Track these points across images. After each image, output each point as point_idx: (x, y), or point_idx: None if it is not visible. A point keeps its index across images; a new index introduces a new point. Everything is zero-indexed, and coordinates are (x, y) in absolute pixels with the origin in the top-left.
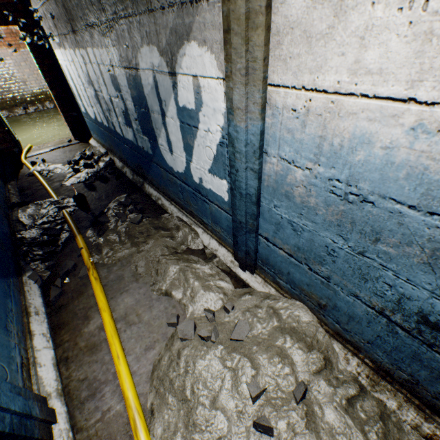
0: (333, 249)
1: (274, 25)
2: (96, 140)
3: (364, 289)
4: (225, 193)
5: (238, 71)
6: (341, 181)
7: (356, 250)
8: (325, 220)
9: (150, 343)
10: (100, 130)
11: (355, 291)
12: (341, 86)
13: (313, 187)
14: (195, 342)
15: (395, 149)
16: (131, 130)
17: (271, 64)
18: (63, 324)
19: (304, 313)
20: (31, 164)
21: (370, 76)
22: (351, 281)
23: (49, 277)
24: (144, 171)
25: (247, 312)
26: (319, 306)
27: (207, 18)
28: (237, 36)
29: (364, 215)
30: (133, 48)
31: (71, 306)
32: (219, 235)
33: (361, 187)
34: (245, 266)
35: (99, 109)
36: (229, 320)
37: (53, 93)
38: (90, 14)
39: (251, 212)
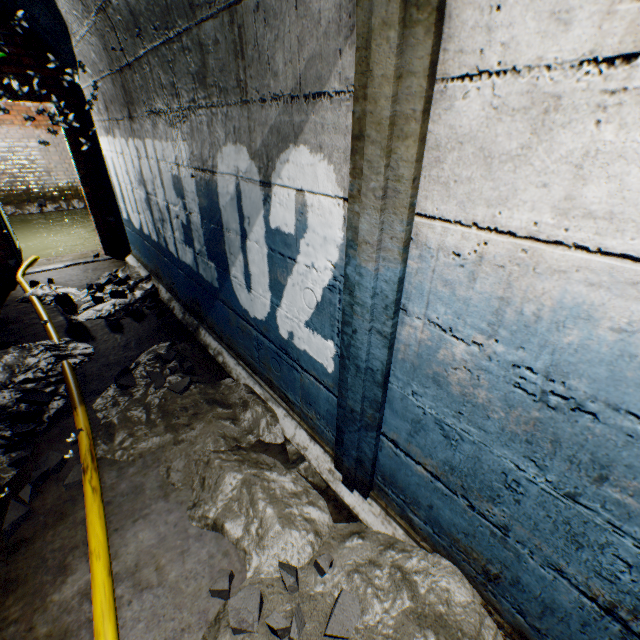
0: (516, 480)
1: (432, 136)
2: (136, 258)
3: (576, 561)
4: (329, 360)
5: (372, 191)
6: (535, 371)
7: (561, 489)
8: (504, 429)
9: (173, 633)
10: (144, 245)
11: (557, 562)
12: (540, 229)
13: (485, 373)
14: (260, 638)
15: (638, 334)
16: (191, 251)
17: (423, 186)
18: (15, 581)
19: (458, 585)
20: (30, 285)
21: (592, 221)
22: (550, 542)
23: (11, 480)
24: (201, 310)
25: (356, 573)
26: (485, 576)
27: (327, 118)
28: (374, 145)
29: (578, 432)
30: (212, 145)
31: (39, 544)
32: (312, 423)
33: (572, 385)
34: (353, 482)
35: (148, 217)
36: (323, 589)
37: (86, 189)
38: (157, 99)
39: (372, 397)
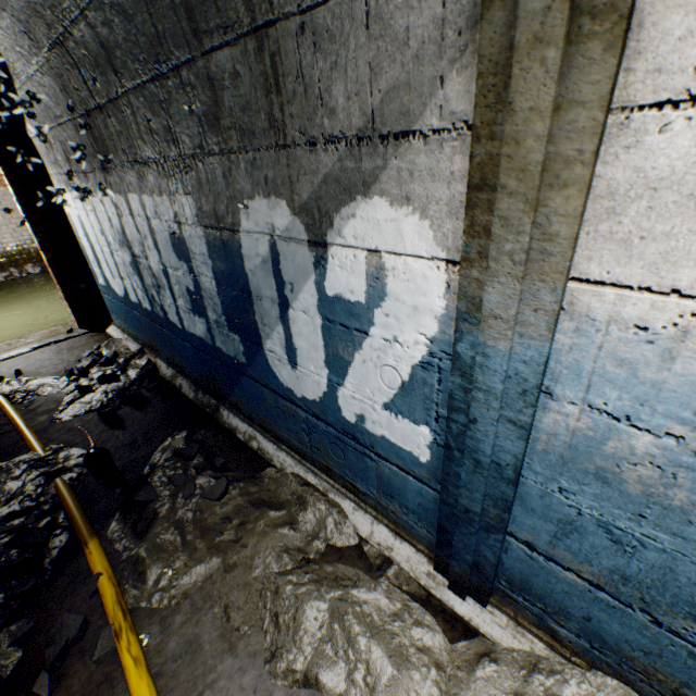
0: None
1: (602, 181)
2: (121, 328)
3: None
4: (421, 448)
5: (507, 254)
6: None
7: None
8: None
9: None
10: (132, 313)
11: None
12: None
13: (686, 470)
14: None
15: None
16: (203, 321)
17: (583, 244)
18: None
19: None
20: None
21: None
22: None
23: (17, 667)
24: (220, 387)
25: None
26: None
27: (419, 162)
28: (513, 198)
29: None
30: (231, 199)
31: None
32: (395, 517)
33: None
34: (466, 589)
35: (136, 283)
36: None
37: (47, 255)
38: (144, 147)
39: (497, 495)
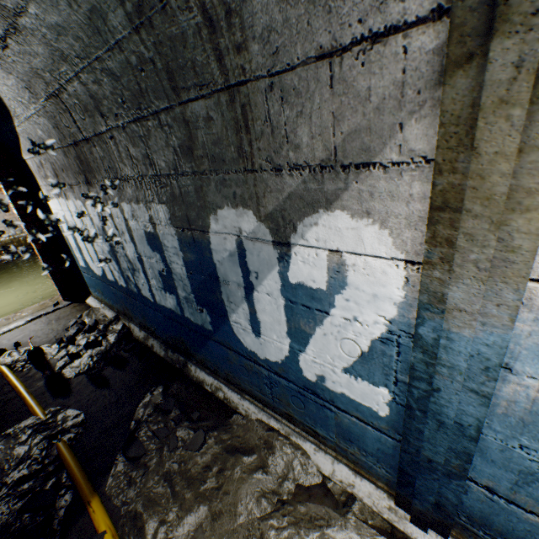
0: None
1: None
2: (98, 299)
3: None
4: (380, 404)
5: (472, 262)
6: None
7: None
8: None
9: None
10: (108, 288)
11: None
12: None
13: None
14: None
15: None
16: (173, 297)
17: None
18: None
19: None
20: None
21: None
22: None
23: None
24: (188, 347)
25: None
26: None
27: (379, 186)
28: (478, 219)
29: None
30: (202, 208)
31: None
32: (354, 458)
33: None
34: (428, 524)
35: (113, 266)
36: None
37: (37, 246)
38: (124, 168)
39: (459, 449)
